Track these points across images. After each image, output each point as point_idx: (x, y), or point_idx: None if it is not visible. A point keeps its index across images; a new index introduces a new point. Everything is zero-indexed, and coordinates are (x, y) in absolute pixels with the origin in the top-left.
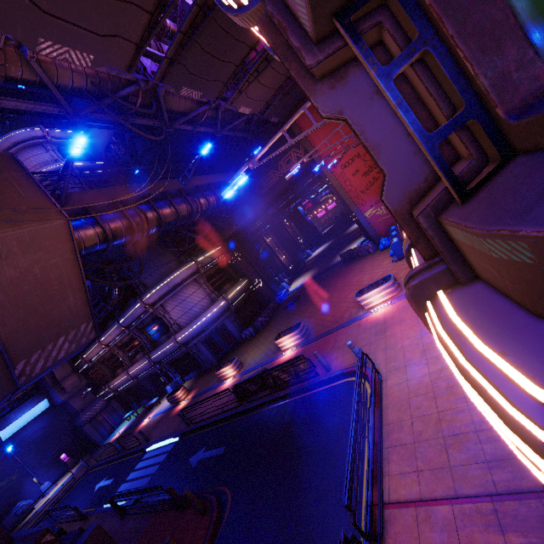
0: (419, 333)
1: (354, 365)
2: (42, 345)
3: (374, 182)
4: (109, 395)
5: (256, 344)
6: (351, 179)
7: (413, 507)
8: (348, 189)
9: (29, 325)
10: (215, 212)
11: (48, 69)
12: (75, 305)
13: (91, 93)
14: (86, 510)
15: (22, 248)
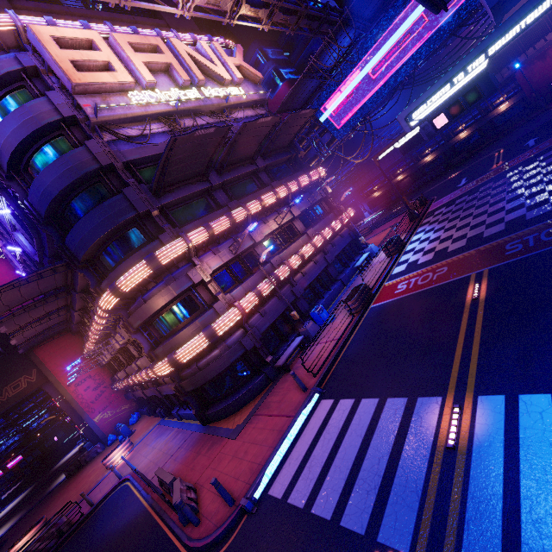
0: (149, 446)
1: (113, 485)
2: None
3: (102, 394)
4: None
5: None
6: (83, 393)
7: None
8: (81, 401)
9: None
10: None
11: None
12: None
13: None
14: None
15: None
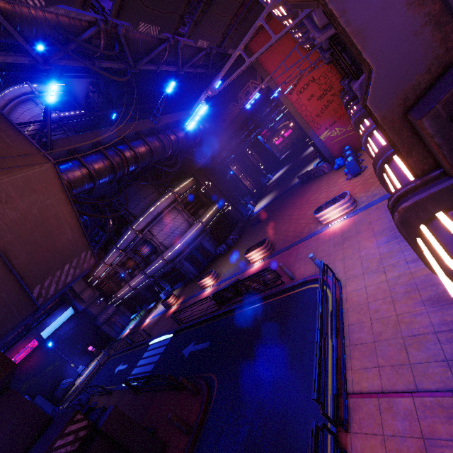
0: (375, 244)
1: (315, 273)
2: (52, 272)
3: (328, 105)
4: (117, 302)
5: (229, 258)
6: (306, 104)
7: (375, 397)
8: (304, 114)
9: (37, 257)
10: (185, 147)
11: (9, 16)
12: (73, 238)
13: (55, 38)
14: (110, 387)
15: (18, 193)
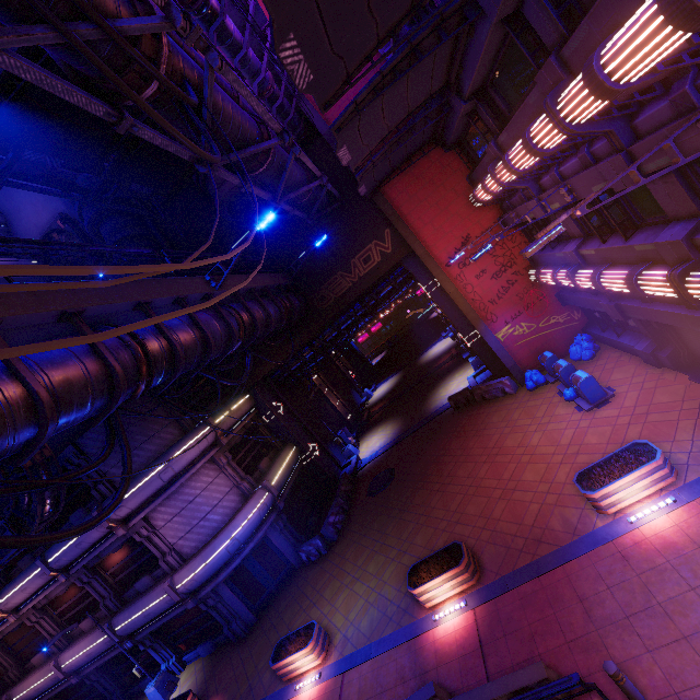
0: None
1: None
2: None
3: (509, 287)
4: None
5: (340, 578)
6: (474, 283)
7: None
8: (470, 297)
9: None
10: (260, 338)
11: None
12: None
13: None
14: None
15: None
